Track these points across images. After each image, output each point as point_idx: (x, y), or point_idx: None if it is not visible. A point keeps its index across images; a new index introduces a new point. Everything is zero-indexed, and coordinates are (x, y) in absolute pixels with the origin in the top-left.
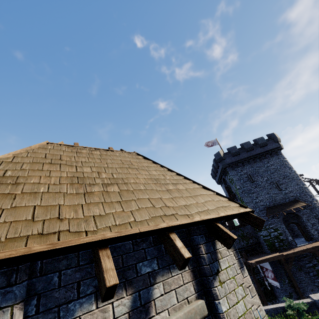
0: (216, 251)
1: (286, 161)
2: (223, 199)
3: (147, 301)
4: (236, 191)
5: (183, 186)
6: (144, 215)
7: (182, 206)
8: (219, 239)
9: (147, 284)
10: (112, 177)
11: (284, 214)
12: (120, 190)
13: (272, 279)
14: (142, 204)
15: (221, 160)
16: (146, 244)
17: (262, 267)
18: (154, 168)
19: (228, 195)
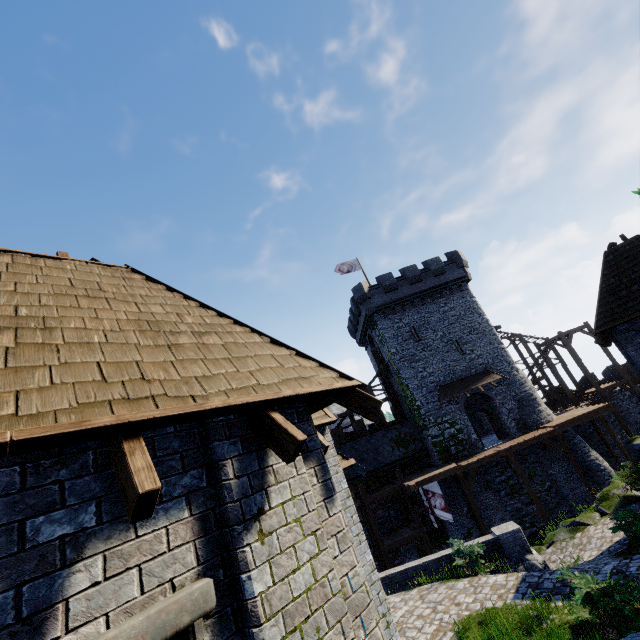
0: (264, 470)
1: (475, 302)
2: (308, 363)
3: (42, 606)
4: (390, 358)
5: (220, 338)
6: (57, 400)
7: (193, 379)
8: (271, 445)
9: (53, 566)
10: (15, 315)
11: (467, 396)
12: (20, 345)
13: (442, 509)
14: (70, 375)
15: (365, 300)
16: (72, 470)
17: (427, 491)
18: (162, 301)
19: (377, 366)
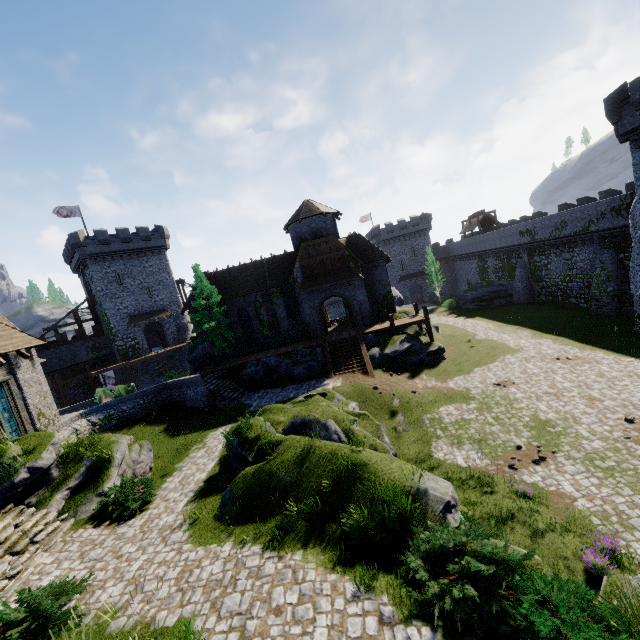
0: (20, 361)
1: (168, 264)
2: (31, 338)
3: None
4: (96, 293)
5: (4, 332)
6: None
7: (3, 345)
8: (22, 356)
9: None
10: None
11: (146, 323)
12: None
13: (113, 385)
14: None
15: (80, 247)
16: None
17: (105, 376)
18: None
19: (87, 293)
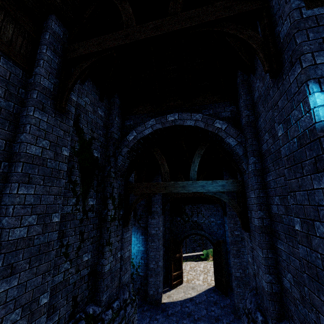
0: None
1: None
2: None
3: None
4: None
5: None
6: None
7: None
8: None
9: None
10: None
11: None
12: None
13: None
14: None
15: None
16: None
17: None
18: None
19: None
